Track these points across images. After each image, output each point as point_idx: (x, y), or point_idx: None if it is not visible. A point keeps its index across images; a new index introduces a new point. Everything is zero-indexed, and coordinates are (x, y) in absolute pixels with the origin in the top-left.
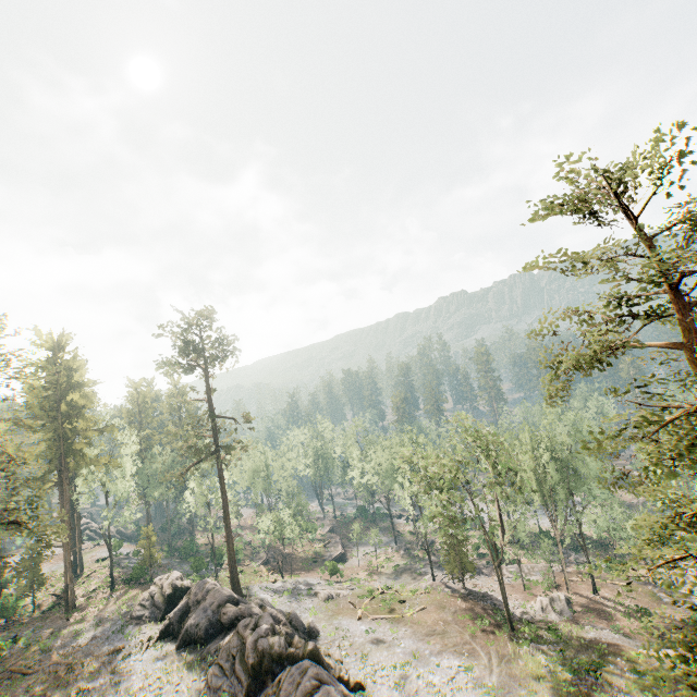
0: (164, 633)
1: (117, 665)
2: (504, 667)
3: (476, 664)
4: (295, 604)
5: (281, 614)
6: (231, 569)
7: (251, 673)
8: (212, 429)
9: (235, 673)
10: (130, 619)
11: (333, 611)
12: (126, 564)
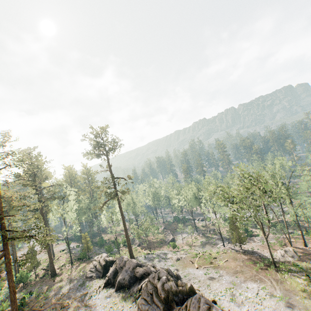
0: (106, 284)
1: (86, 302)
2: (280, 285)
3: (266, 286)
4: (162, 264)
5: (163, 270)
6: (129, 250)
7: (163, 302)
8: (113, 184)
9: (154, 302)
10: (85, 278)
11: (182, 265)
12: (74, 252)
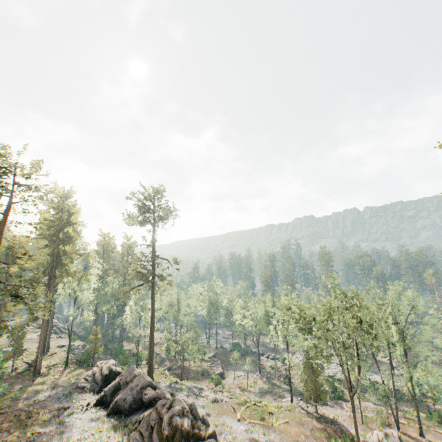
0: (99, 402)
1: (63, 419)
2: None
3: None
4: (191, 401)
5: (185, 403)
6: (149, 365)
7: None
8: (153, 265)
9: (152, 440)
10: (75, 388)
11: (219, 411)
12: (77, 352)
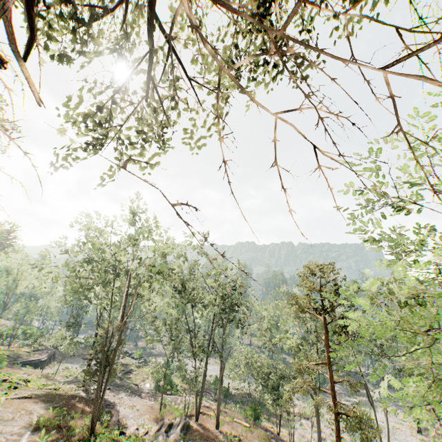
0: None
1: None
2: None
3: None
4: None
5: None
6: None
7: None
8: None
9: None
10: None
11: None
12: None
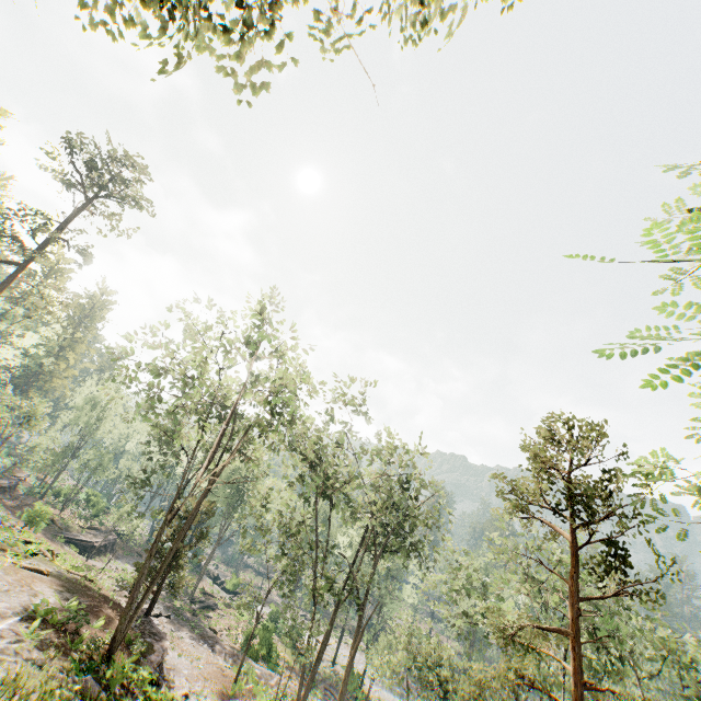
0: None
1: None
2: None
3: None
4: None
5: None
6: None
7: None
8: (41, 244)
9: None
10: None
11: None
12: None
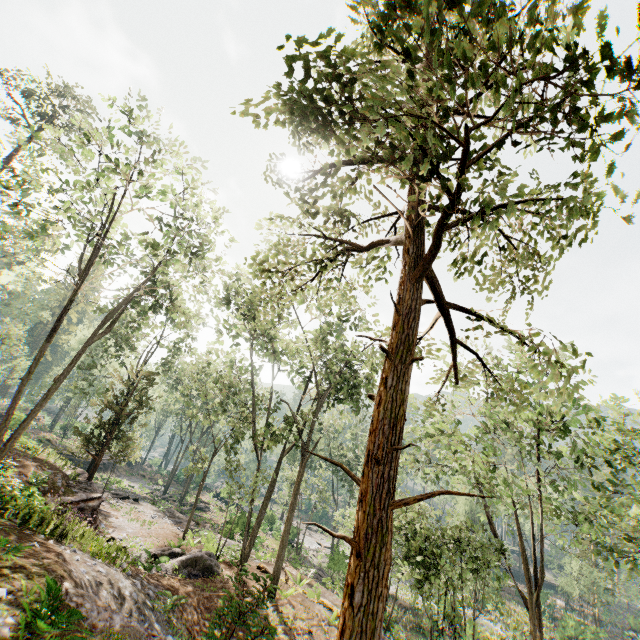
0: None
1: None
2: None
3: None
4: None
5: None
6: None
7: None
8: None
9: None
10: None
11: None
12: None
